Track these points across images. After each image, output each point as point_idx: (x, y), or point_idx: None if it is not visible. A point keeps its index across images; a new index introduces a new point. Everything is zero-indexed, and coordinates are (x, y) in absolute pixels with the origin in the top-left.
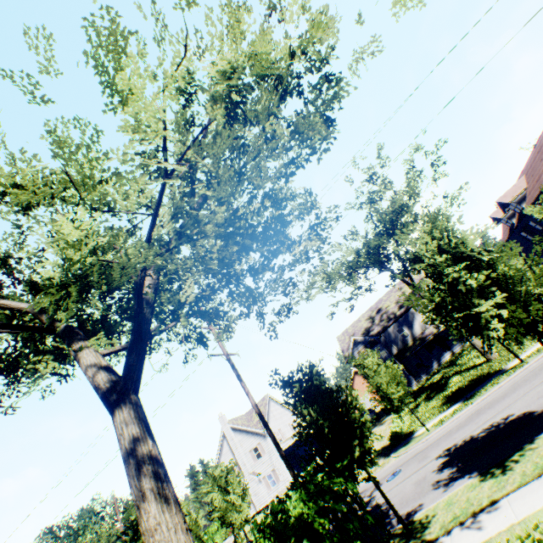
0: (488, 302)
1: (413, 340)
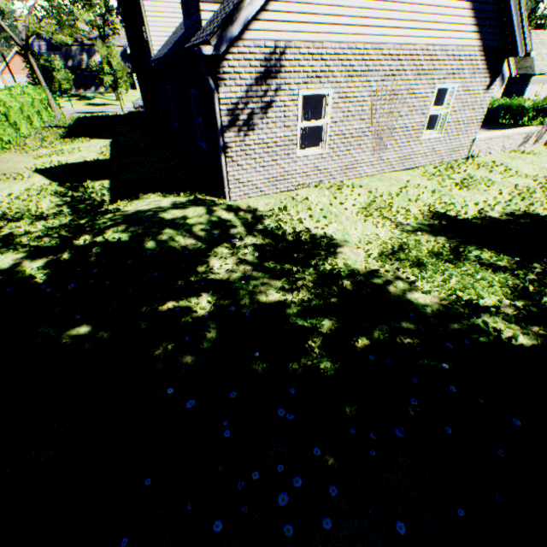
0: (110, 79)
1: (88, 68)
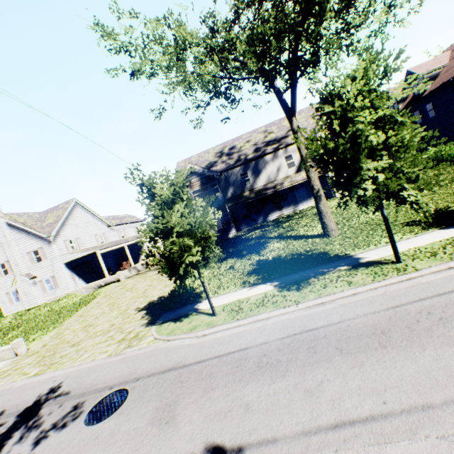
0: None
1: (252, 190)
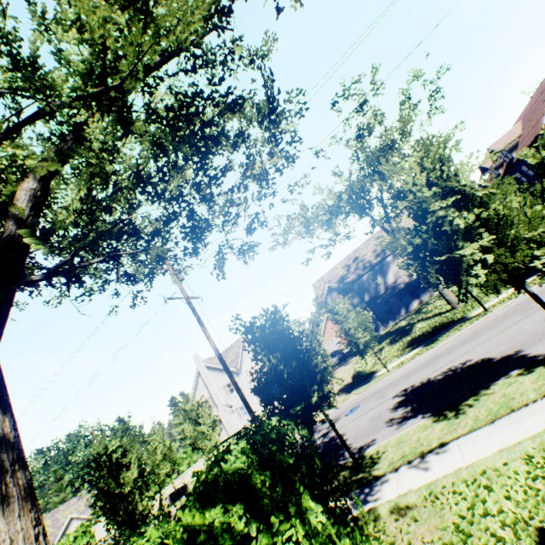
0: (473, 246)
1: (385, 289)
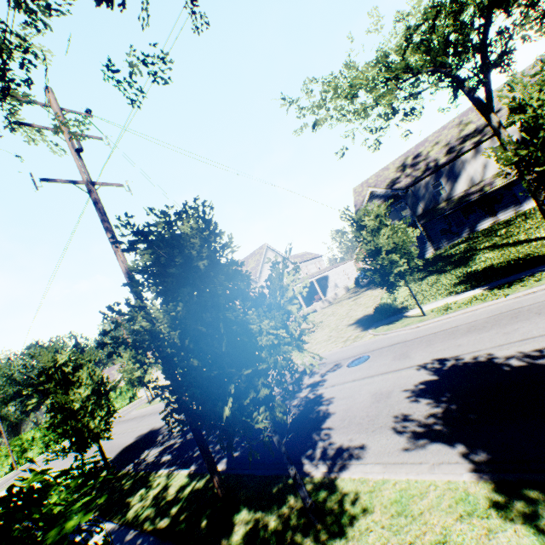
0: None
1: (449, 200)
